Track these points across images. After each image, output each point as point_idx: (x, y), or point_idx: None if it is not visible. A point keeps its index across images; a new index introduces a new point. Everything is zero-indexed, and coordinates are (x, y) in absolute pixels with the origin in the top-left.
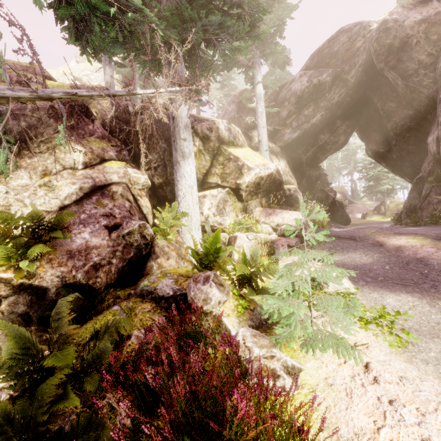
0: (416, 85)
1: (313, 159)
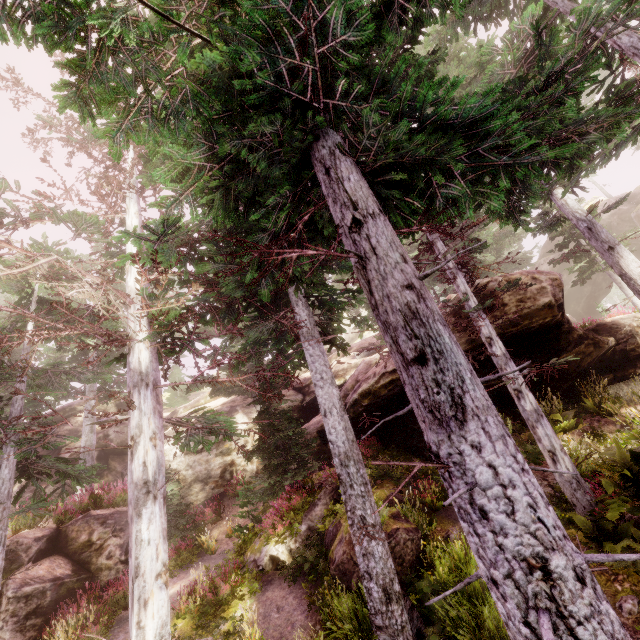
0: (634, 241)
1: (588, 307)
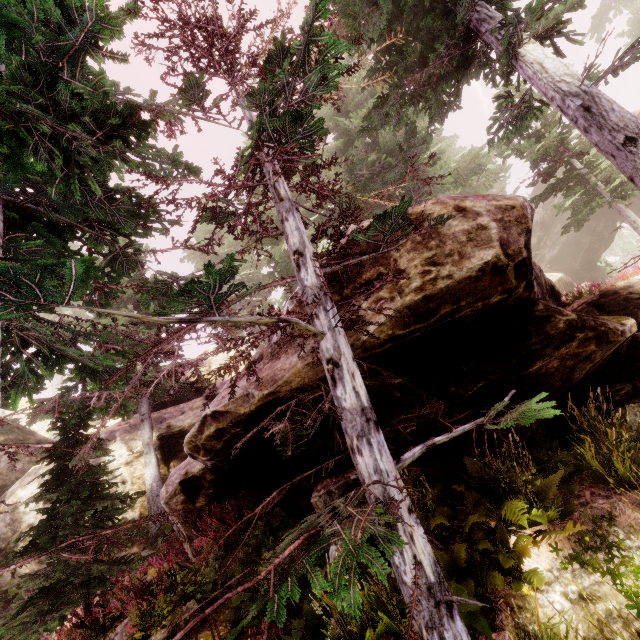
0: None
1: (586, 262)
